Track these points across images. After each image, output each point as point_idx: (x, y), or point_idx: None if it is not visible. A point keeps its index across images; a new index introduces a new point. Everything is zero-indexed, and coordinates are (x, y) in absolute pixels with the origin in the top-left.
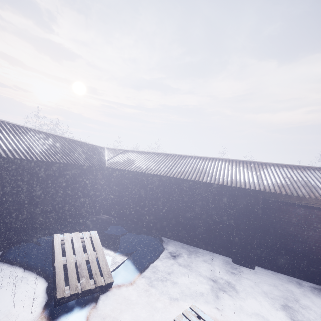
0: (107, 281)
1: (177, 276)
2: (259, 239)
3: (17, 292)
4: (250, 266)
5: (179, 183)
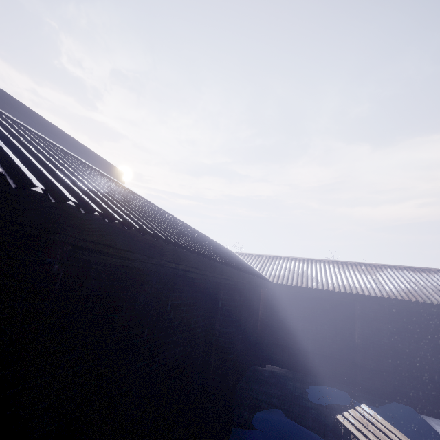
0: None
1: None
2: None
3: None
4: None
5: (417, 310)
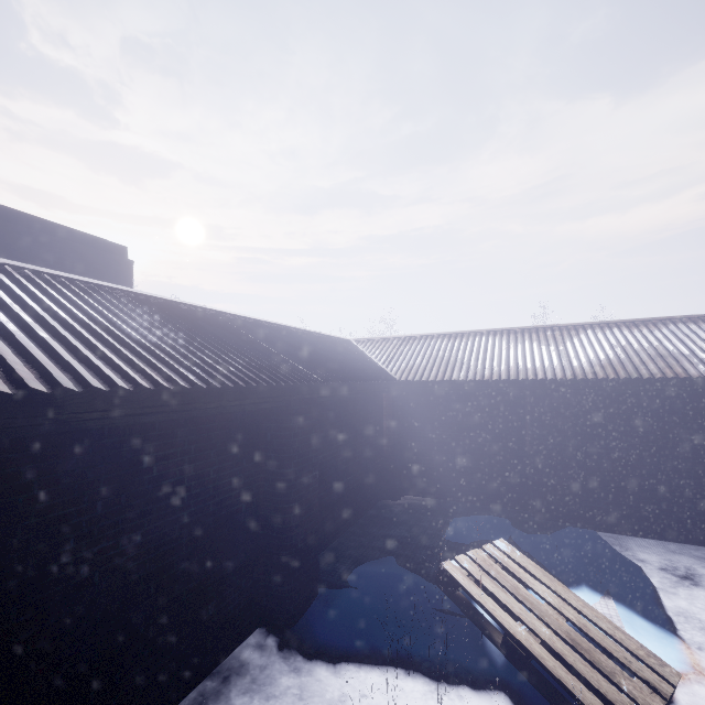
0: (670, 677)
1: None
2: None
3: None
4: None
5: (618, 391)
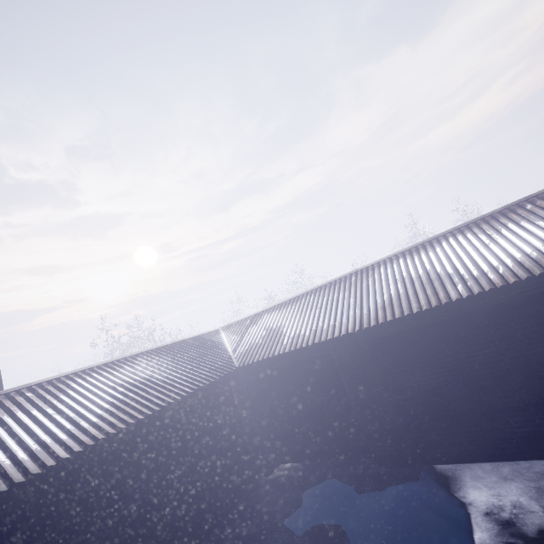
0: None
1: None
2: None
3: None
4: None
5: (399, 330)
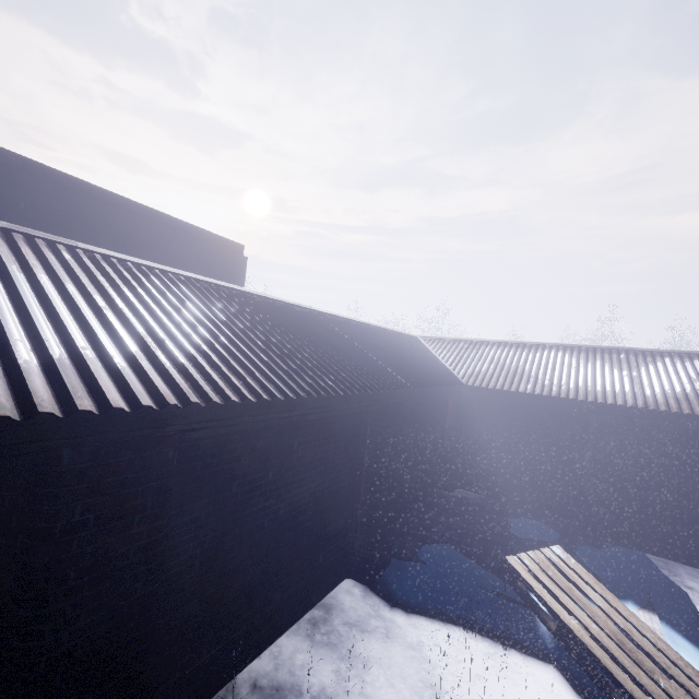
0: None
1: None
2: None
3: (515, 691)
4: None
5: (690, 426)
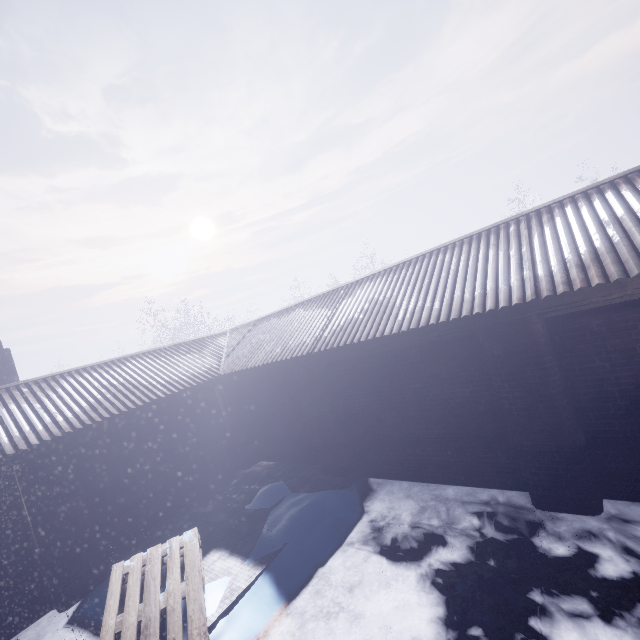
0: None
1: (378, 588)
2: (587, 429)
3: None
4: (583, 509)
5: (342, 358)
